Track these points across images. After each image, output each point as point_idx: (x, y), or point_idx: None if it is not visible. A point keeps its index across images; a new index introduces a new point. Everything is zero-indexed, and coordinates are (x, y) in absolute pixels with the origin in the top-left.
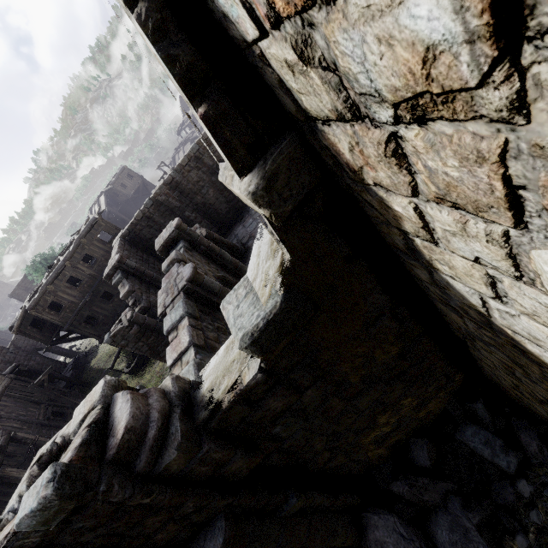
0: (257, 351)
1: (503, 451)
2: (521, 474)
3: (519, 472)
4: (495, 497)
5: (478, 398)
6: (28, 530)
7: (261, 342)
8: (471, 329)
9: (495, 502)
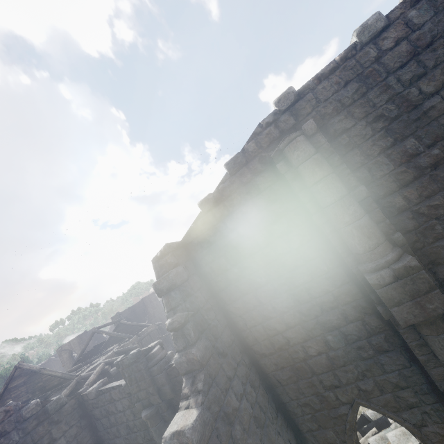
0: None
1: None
2: None
3: None
4: None
5: None
6: (129, 358)
7: None
8: None
9: None
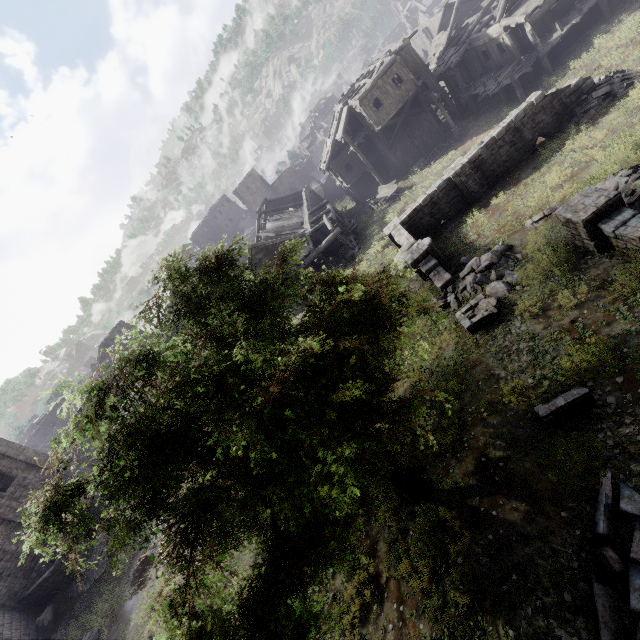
0: None
1: None
2: None
3: None
4: None
5: None
6: None
7: None
8: None
9: None
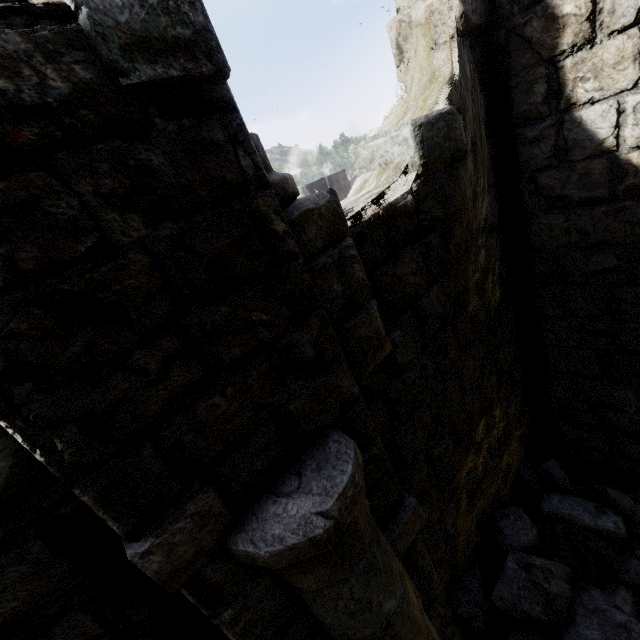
0: (426, 142)
1: (601, 512)
2: (634, 539)
3: (629, 537)
4: (626, 577)
5: (546, 458)
6: (90, 23)
7: (431, 133)
8: (574, 238)
9: (630, 583)
